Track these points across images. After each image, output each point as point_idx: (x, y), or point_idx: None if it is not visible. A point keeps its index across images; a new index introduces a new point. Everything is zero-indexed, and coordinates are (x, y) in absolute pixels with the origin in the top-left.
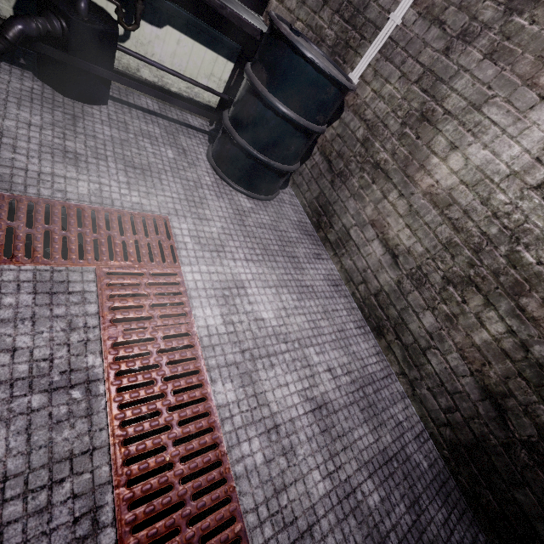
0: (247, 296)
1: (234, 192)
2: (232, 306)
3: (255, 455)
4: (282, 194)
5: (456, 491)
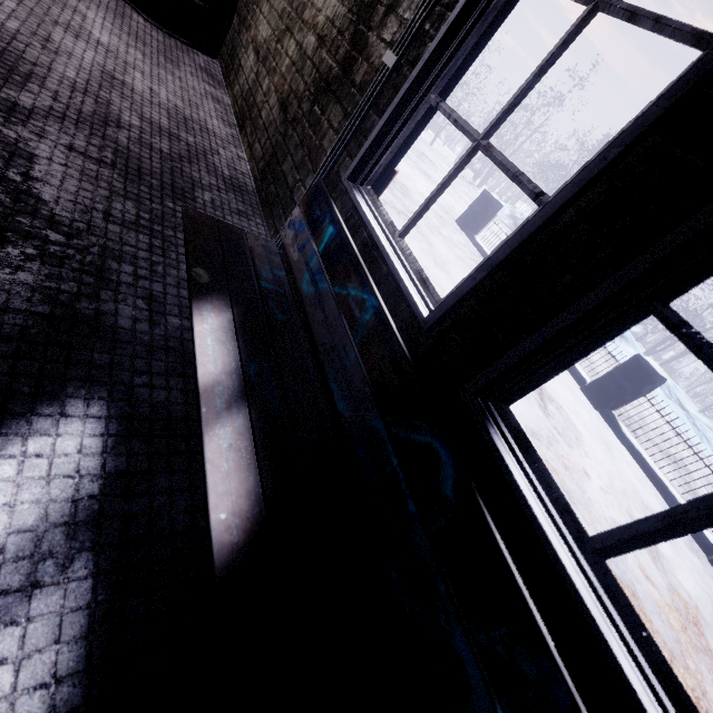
0: (84, 20)
1: (129, 9)
2: (59, 7)
3: (9, 23)
4: (200, 54)
5: (254, 201)
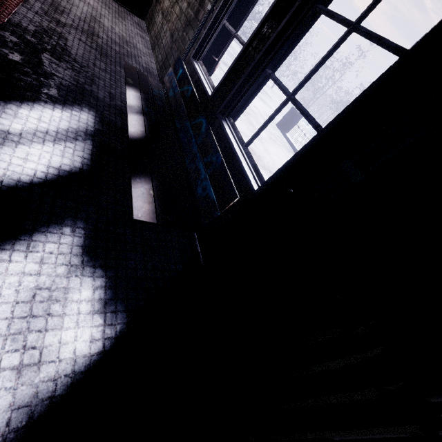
0: None
1: None
2: None
3: None
4: (136, 16)
5: (156, 79)
